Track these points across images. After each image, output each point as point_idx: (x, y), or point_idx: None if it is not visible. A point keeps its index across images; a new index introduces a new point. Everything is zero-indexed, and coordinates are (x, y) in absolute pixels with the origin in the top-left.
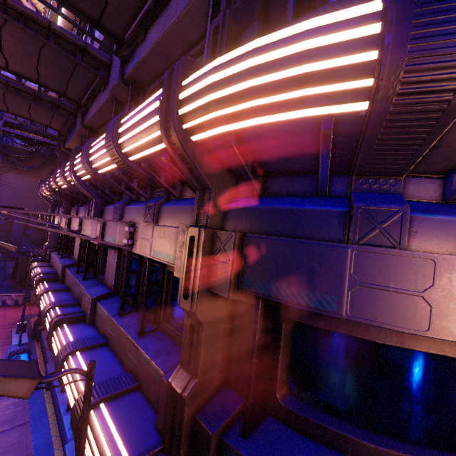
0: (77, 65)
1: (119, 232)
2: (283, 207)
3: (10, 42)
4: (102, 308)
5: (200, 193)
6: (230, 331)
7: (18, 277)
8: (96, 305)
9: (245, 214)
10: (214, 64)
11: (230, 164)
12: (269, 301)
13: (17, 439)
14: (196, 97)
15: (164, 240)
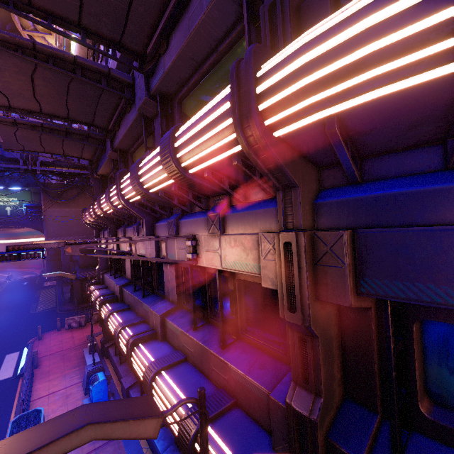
0: (102, 93)
1: (177, 247)
2: (401, 191)
3: (41, 86)
4: (172, 324)
5: (282, 193)
6: (340, 339)
7: (76, 300)
8: (165, 321)
9: (345, 208)
10: (305, 40)
11: (315, 154)
12: (395, 302)
13: (113, 453)
14: (282, 85)
15: (237, 249)
